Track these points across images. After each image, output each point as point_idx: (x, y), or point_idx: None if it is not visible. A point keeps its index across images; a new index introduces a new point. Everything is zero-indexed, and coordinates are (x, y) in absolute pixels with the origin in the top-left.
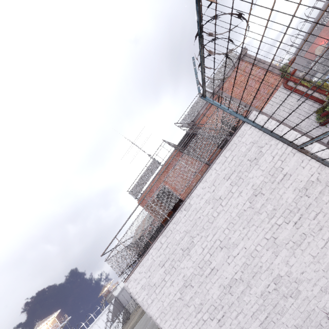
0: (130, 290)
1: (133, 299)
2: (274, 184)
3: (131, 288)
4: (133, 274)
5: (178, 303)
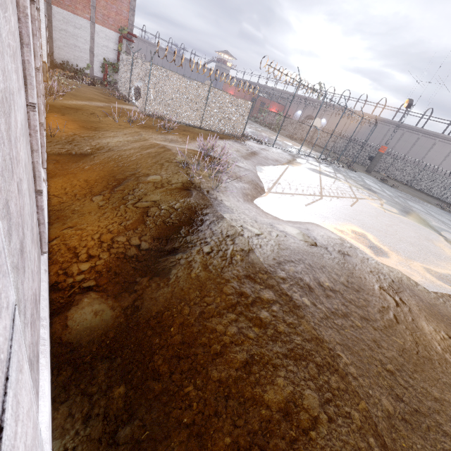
0: None
1: None
2: None
3: None
4: None
5: None
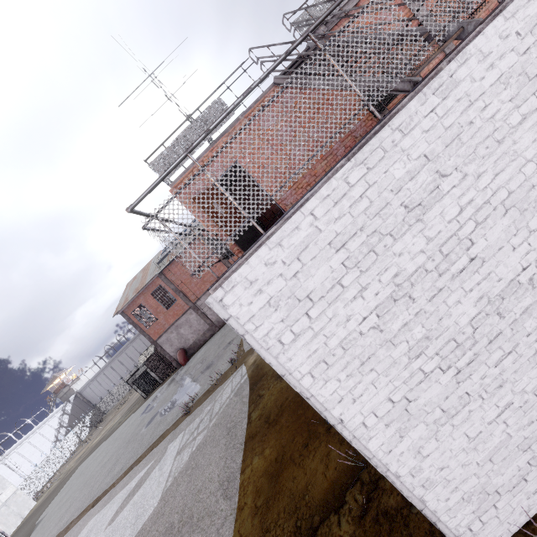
0: (231, 311)
1: (112, 394)
2: None
3: (233, 304)
4: (244, 268)
5: (369, 339)
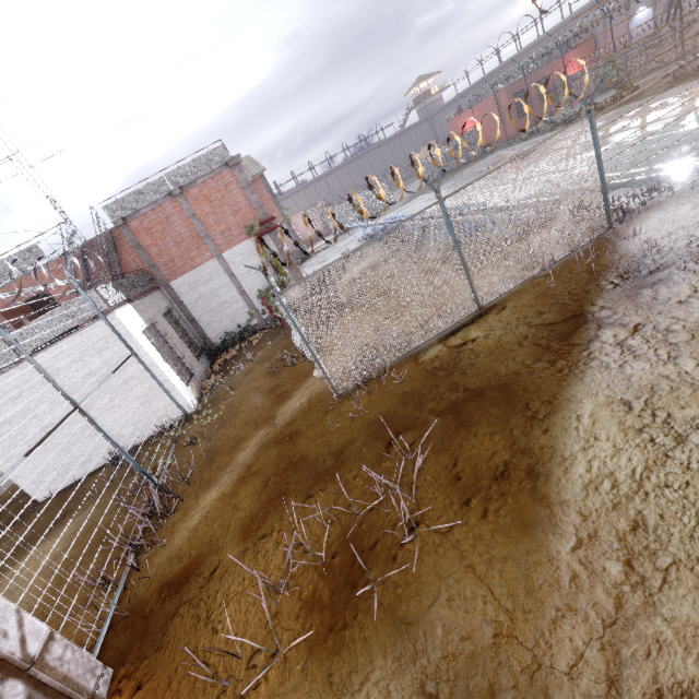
0: None
1: None
2: (108, 372)
3: None
4: None
5: None
